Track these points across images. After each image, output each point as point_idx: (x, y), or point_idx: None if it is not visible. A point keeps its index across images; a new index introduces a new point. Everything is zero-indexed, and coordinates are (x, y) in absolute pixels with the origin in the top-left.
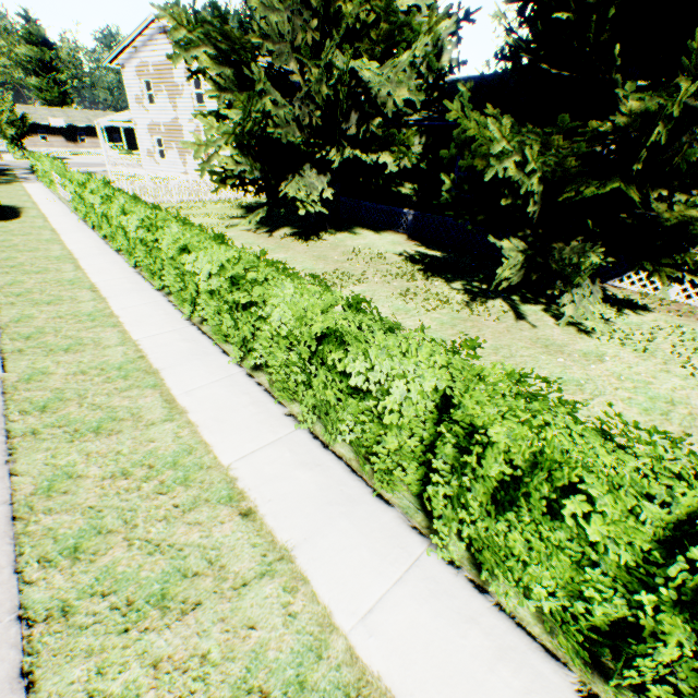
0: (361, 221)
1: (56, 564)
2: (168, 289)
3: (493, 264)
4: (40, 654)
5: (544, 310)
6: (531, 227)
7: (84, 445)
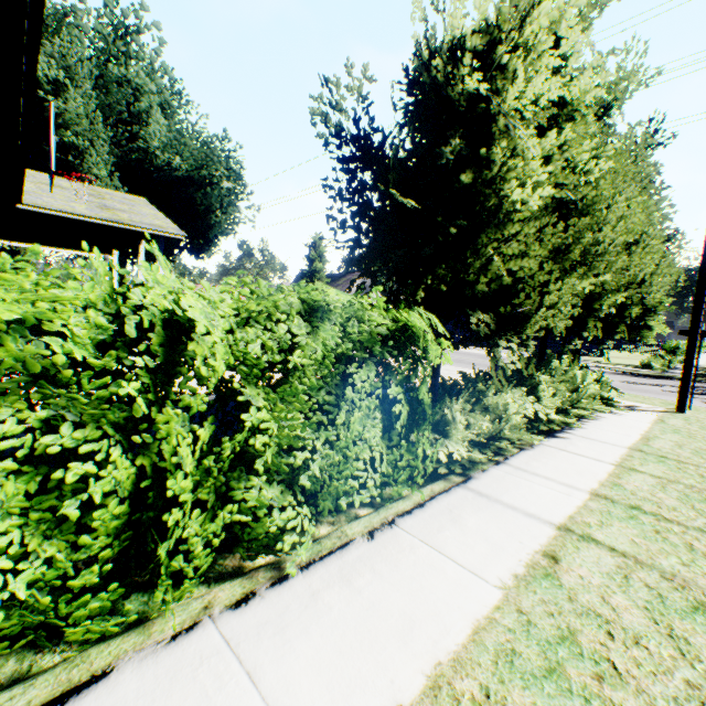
0: None
1: None
2: None
3: None
4: None
5: None
6: None
7: None
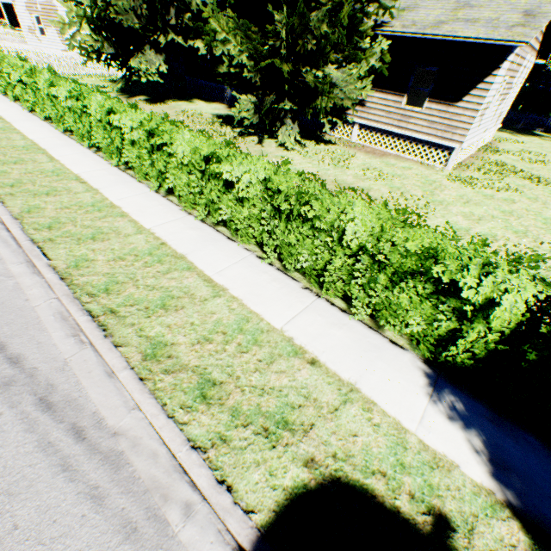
0: (201, 96)
1: (6, 188)
2: (51, 120)
3: (270, 123)
4: (6, 200)
5: (277, 142)
6: (274, 93)
7: (10, 167)
